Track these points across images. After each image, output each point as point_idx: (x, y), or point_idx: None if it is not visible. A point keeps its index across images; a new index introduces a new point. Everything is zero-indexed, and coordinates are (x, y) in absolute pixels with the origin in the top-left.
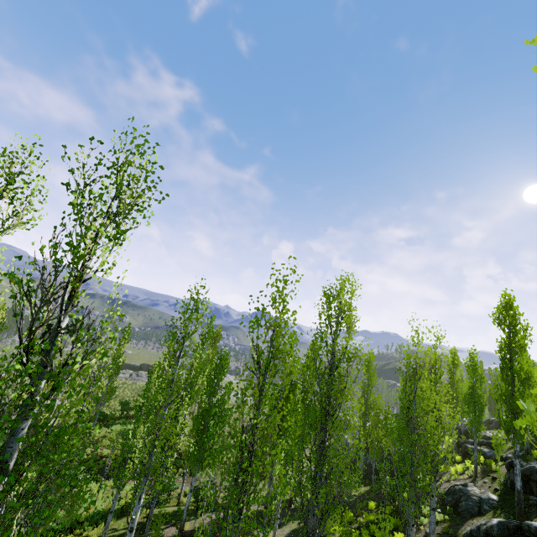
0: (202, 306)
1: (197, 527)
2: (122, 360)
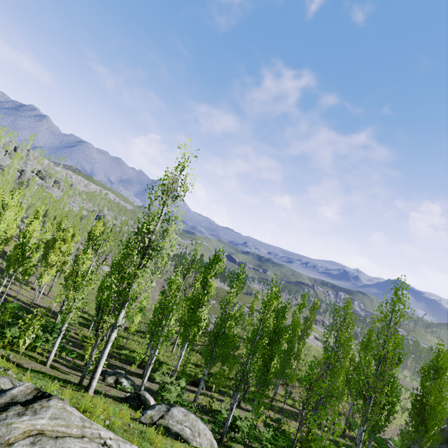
0: (275, 301)
1: (280, 406)
2: (254, 310)
